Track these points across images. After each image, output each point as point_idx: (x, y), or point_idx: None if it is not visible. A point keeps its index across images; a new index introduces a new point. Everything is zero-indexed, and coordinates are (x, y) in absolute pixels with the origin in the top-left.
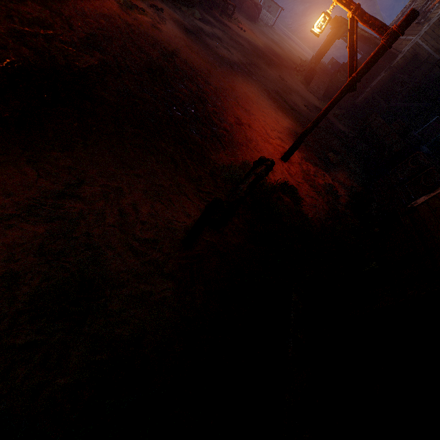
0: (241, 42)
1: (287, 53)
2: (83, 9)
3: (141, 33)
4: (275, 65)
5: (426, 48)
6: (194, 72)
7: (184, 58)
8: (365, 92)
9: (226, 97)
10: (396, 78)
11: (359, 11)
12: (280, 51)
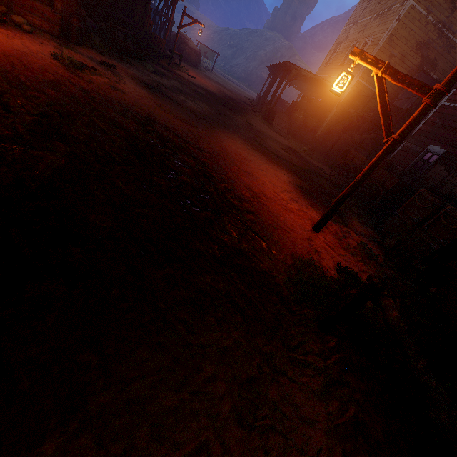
0: (199, 90)
1: (236, 94)
2: (18, 79)
3: (104, 99)
4: (236, 110)
5: (366, 85)
6: (181, 139)
7: (163, 123)
8: (322, 126)
9: (225, 163)
10: (347, 112)
11: (390, 70)
12: (231, 94)
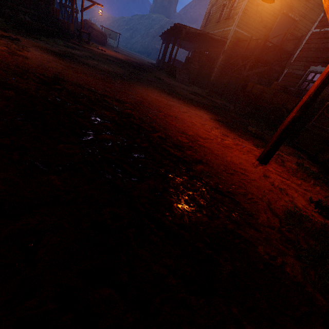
0: (110, 58)
1: (140, 61)
2: None
3: None
4: (144, 70)
5: (242, 32)
6: (97, 94)
7: (74, 81)
8: (214, 72)
9: (150, 111)
10: (231, 57)
11: None
12: (136, 61)
